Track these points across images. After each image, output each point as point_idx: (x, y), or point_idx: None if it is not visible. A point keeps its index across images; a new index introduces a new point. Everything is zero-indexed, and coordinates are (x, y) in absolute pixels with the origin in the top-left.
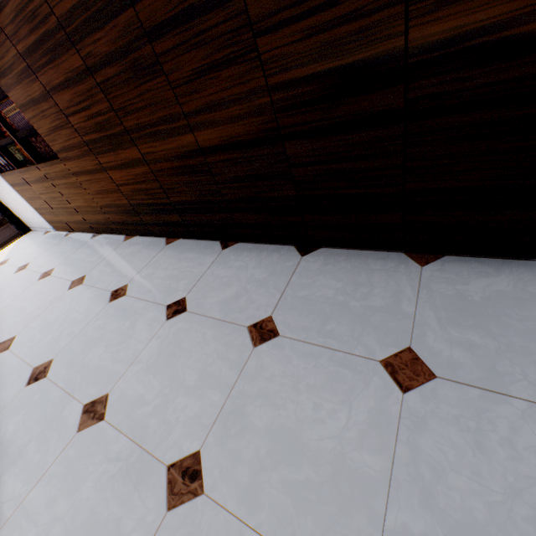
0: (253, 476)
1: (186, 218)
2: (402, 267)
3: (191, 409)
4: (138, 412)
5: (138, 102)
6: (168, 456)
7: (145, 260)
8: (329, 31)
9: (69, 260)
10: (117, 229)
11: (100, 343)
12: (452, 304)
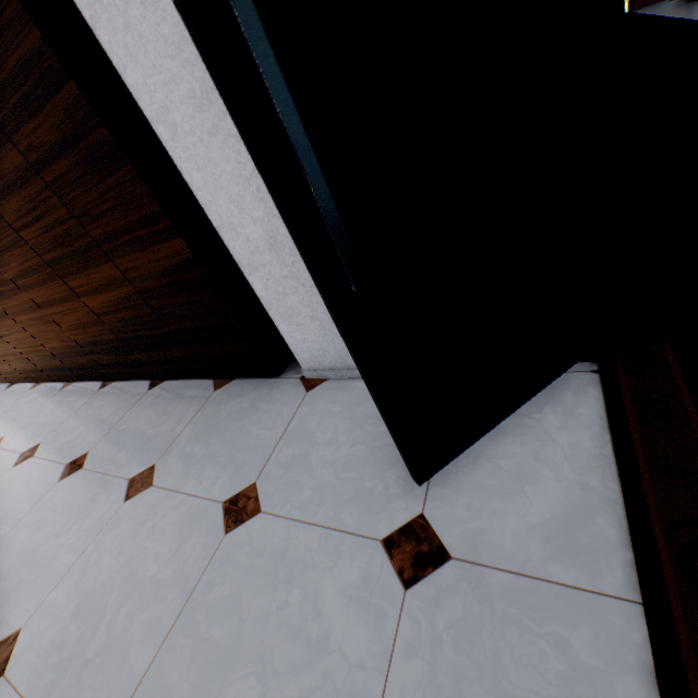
0: None
1: (66, 362)
2: (203, 393)
3: None
4: None
5: None
6: None
7: (34, 409)
8: (53, 230)
9: None
10: (26, 377)
11: None
12: (207, 423)
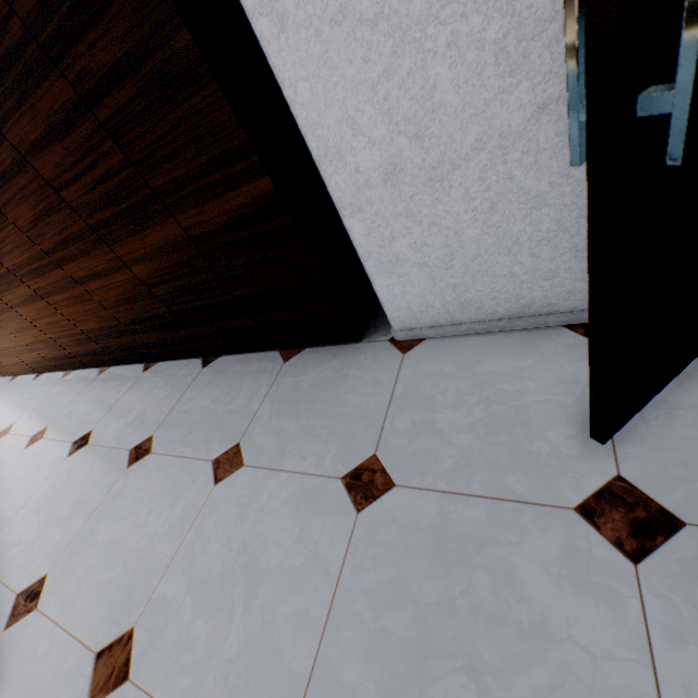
0: (79, 584)
1: (103, 345)
2: (271, 366)
3: (55, 538)
4: (12, 552)
5: (6, 246)
6: (22, 585)
7: (73, 397)
8: (102, 185)
9: (5, 408)
10: (55, 366)
11: (3, 493)
12: (287, 396)
